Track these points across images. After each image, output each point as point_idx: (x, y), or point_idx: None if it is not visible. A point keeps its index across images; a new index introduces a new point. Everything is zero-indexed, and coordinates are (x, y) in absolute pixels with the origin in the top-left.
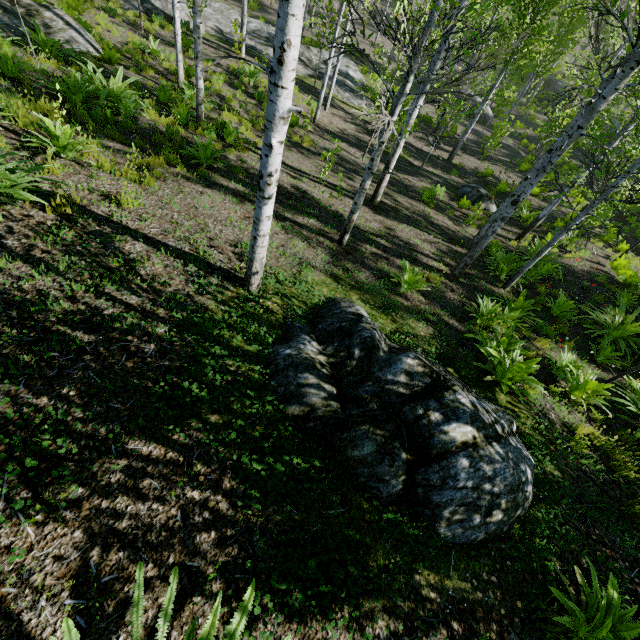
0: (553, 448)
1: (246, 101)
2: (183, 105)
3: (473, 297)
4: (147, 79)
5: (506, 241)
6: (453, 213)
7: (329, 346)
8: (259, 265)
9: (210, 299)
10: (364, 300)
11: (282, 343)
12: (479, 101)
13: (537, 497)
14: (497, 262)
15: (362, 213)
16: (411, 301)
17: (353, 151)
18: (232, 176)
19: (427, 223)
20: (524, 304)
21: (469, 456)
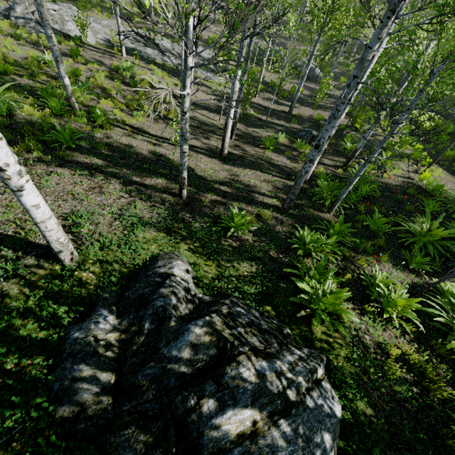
0: (366, 378)
1: (120, 89)
2: (55, 100)
3: (300, 226)
4: (38, 83)
5: (335, 170)
6: (291, 153)
7: (125, 319)
8: (58, 245)
9: (15, 283)
10: (192, 249)
11: (79, 321)
12: (311, 66)
13: (346, 451)
14: (323, 191)
15: (212, 165)
16: (240, 241)
17: (212, 115)
18: (93, 152)
19: (269, 165)
20: (342, 228)
21: (245, 452)
